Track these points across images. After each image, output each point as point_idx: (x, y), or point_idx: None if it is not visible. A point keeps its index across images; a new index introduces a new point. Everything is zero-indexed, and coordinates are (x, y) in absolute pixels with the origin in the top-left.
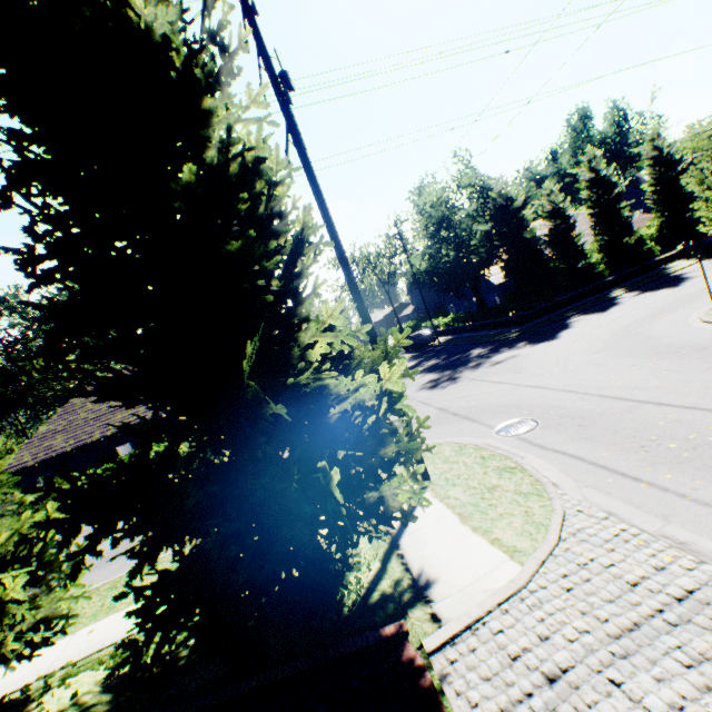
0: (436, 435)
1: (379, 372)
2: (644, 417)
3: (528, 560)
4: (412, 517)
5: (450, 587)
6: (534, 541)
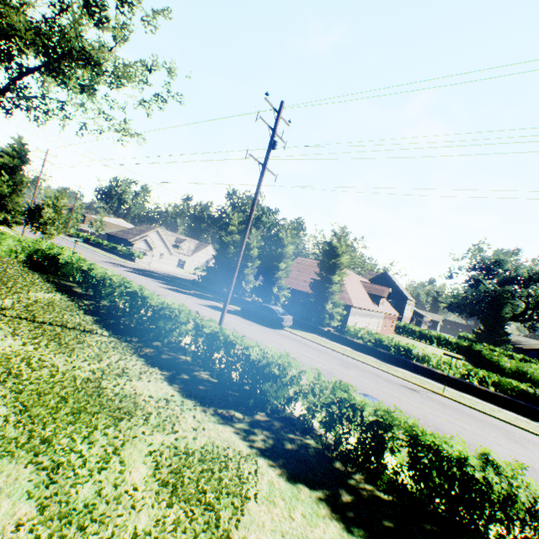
0: None
1: None
2: None
3: None
4: None
5: None
6: None
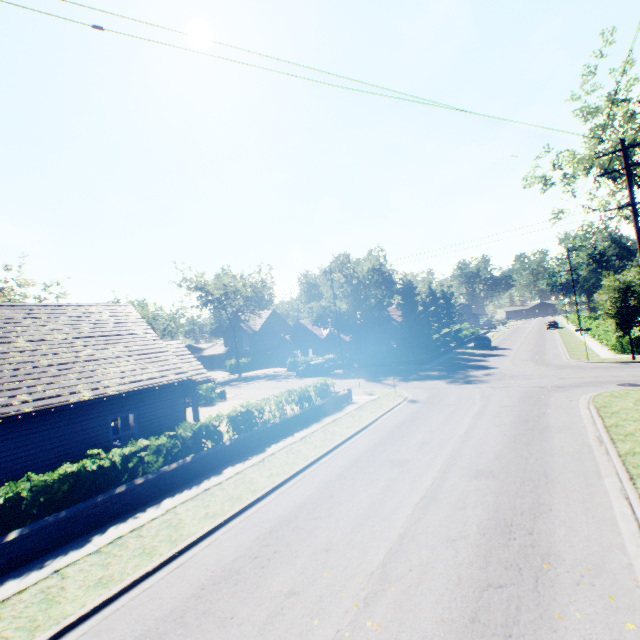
0: (587, 391)
1: None
2: None
3: None
4: None
5: None
6: None
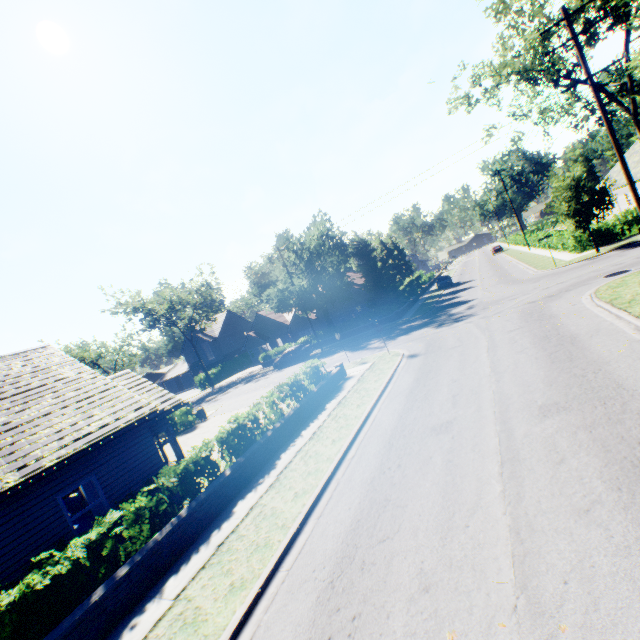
0: (582, 291)
1: None
2: None
3: None
4: None
5: None
6: None
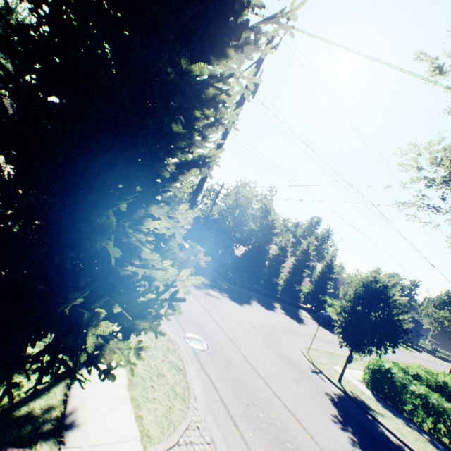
0: None
1: (182, 272)
2: (257, 386)
3: (151, 448)
4: (112, 377)
5: (85, 439)
6: (163, 434)
